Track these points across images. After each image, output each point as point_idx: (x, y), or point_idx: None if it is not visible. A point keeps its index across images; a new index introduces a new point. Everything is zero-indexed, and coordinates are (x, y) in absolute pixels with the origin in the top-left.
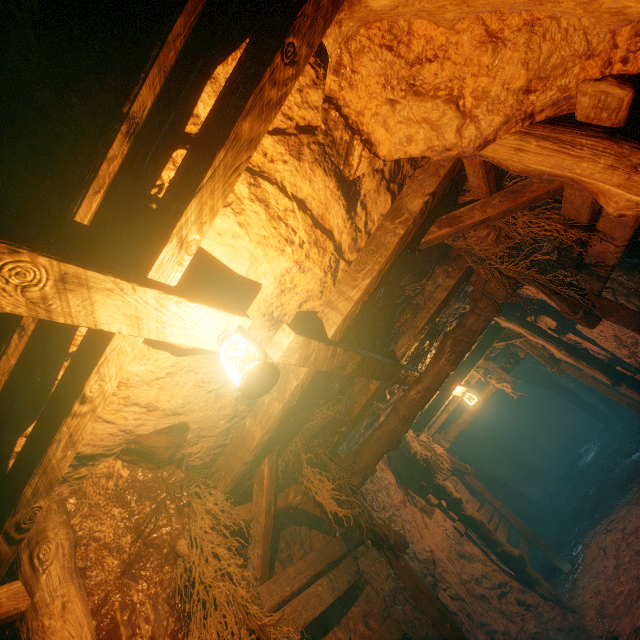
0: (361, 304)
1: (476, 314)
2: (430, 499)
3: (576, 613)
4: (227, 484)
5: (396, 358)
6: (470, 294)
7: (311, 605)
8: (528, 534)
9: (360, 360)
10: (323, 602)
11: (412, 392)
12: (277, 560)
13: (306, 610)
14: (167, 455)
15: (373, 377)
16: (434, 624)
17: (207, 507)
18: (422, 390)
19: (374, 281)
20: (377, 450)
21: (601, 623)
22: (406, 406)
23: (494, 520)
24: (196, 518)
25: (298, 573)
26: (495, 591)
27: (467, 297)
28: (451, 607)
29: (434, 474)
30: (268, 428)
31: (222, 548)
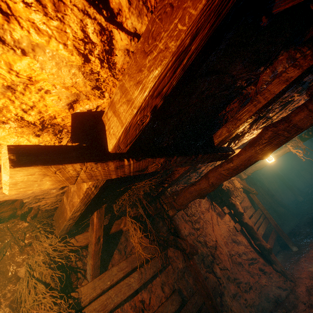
0: (151, 110)
1: (309, 110)
2: (224, 210)
3: (293, 282)
4: (59, 233)
5: (213, 145)
6: (310, 87)
7: (122, 292)
8: (278, 229)
9: (164, 161)
10: (131, 289)
11: (222, 168)
12: (116, 250)
13: (117, 296)
14: (7, 214)
15: (184, 165)
16: (202, 297)
17: (43, 247)
18: (231, 169)
19: (168, 74)
20: (189, 198)
21: (307, 296)
22: (215, 177)
23: (260, 220)
24: (34, 254)
25: (119, 271)
26: (248, 261)
27: (299, 86)
28: (218, 274)
29: (230, 197)
30: (74, 211)
31: (42, 284)
